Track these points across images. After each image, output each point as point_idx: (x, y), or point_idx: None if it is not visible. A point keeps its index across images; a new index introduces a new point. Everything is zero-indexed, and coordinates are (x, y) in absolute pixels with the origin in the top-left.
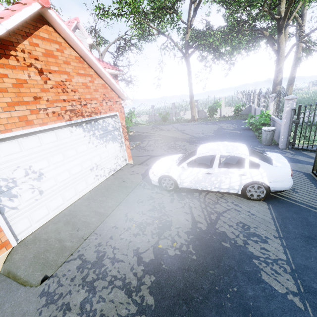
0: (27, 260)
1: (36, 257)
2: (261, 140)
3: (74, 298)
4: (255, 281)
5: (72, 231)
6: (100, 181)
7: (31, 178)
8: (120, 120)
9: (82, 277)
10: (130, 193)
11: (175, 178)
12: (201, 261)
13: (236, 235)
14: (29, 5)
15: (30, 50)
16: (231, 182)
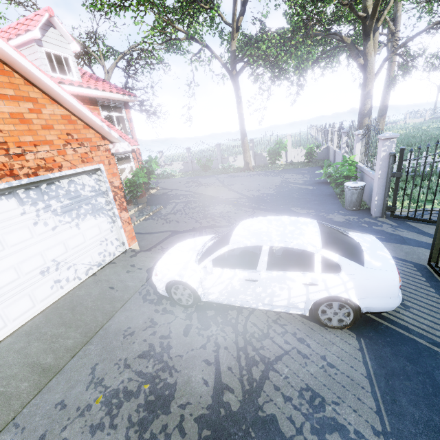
0: None
1: None
2: (344, 201)
3: None
4: None
5: None
6: (66, 289)
7: None
8: (108, 178)
9: None
10: (116, 313)
11: (193, 286)
12: None
13: (297, 426)
14: None
15: None
16: (291, 295)
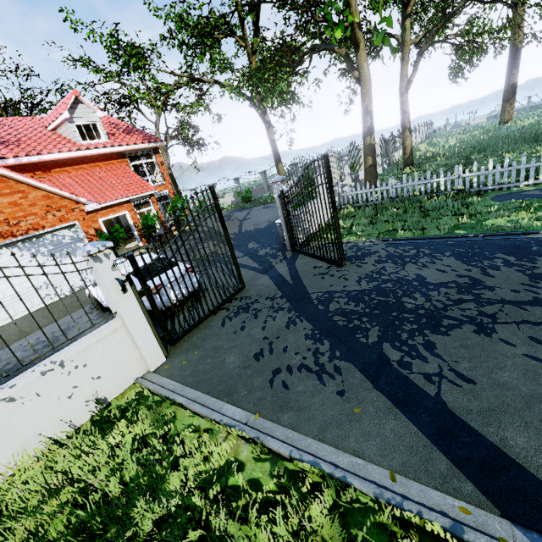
0: None
1: None
2: None
3: None
4: None
5: None
6: (55, 300)
7: None
8: (84, 229)
9: None
10: (71, 313)
11: (96, 297)
12: None
13: None
14: None
15: None
16: None
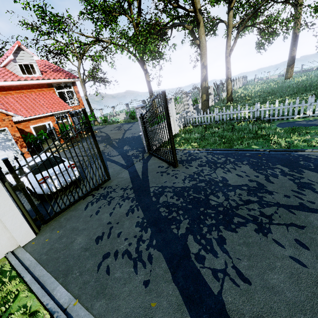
0: None
1: None
2: None
3: None
4: None
5: None
6: None
7: None
8: (12, 133)
9: None
10: None
11: (9, 181)
12: None
13: None
14: None
15: None
16: None
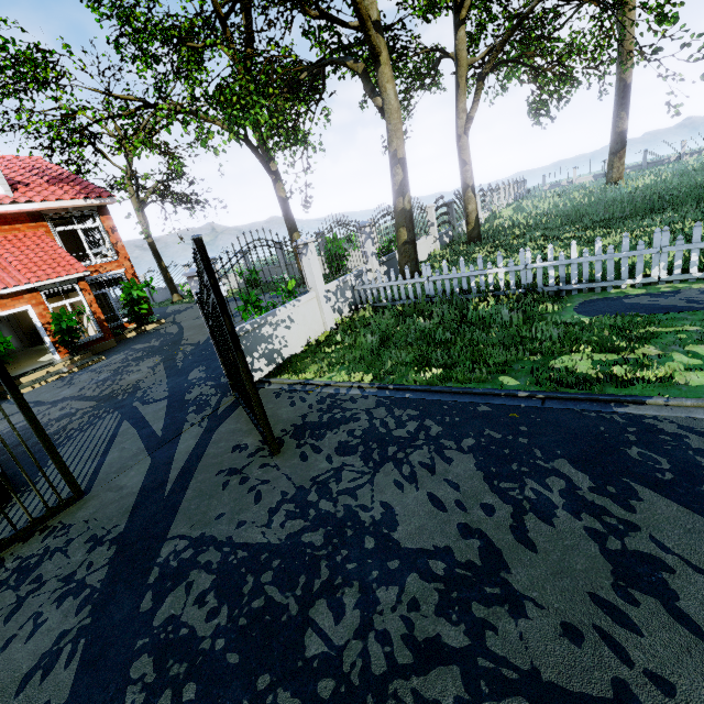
0: None
1: None
2: None
3: None
4: None
5: None
6: None
7: None
8: None
9: None
10: None
11: None
12: None
13: None
14: None
15: None
16: None
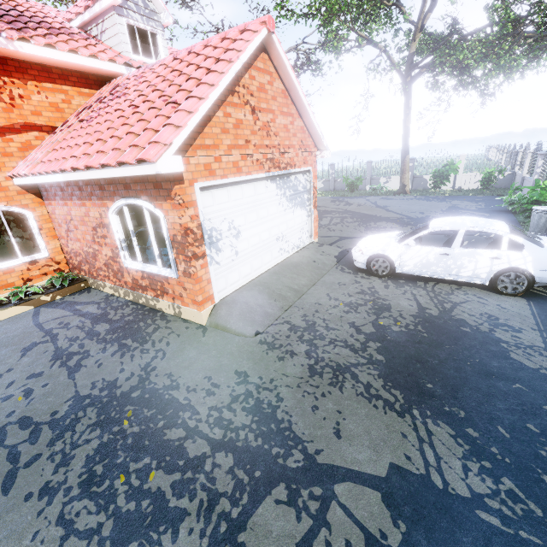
0: (235, 316)
1: (243, 315)
2: (527, 228)
3: (297, 348)
4: (502, 357)
5: (269, 300)
6: (283, 257)
7: (232, 234)
8: (312, 179)
9: (297, 336)
10: (324, 275)
11: (392, 259)
12: (434, 338)
13: (479, 323)
14: (259, 32)
15: (248, 84)
16: (477, 267)
